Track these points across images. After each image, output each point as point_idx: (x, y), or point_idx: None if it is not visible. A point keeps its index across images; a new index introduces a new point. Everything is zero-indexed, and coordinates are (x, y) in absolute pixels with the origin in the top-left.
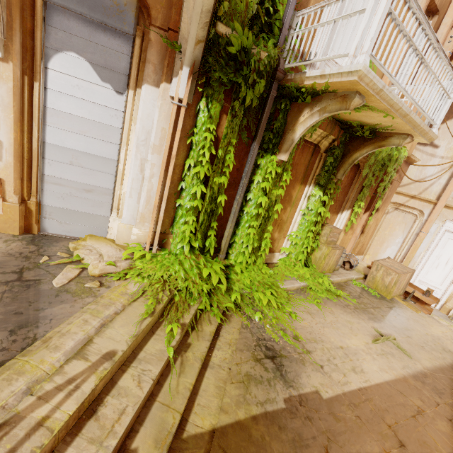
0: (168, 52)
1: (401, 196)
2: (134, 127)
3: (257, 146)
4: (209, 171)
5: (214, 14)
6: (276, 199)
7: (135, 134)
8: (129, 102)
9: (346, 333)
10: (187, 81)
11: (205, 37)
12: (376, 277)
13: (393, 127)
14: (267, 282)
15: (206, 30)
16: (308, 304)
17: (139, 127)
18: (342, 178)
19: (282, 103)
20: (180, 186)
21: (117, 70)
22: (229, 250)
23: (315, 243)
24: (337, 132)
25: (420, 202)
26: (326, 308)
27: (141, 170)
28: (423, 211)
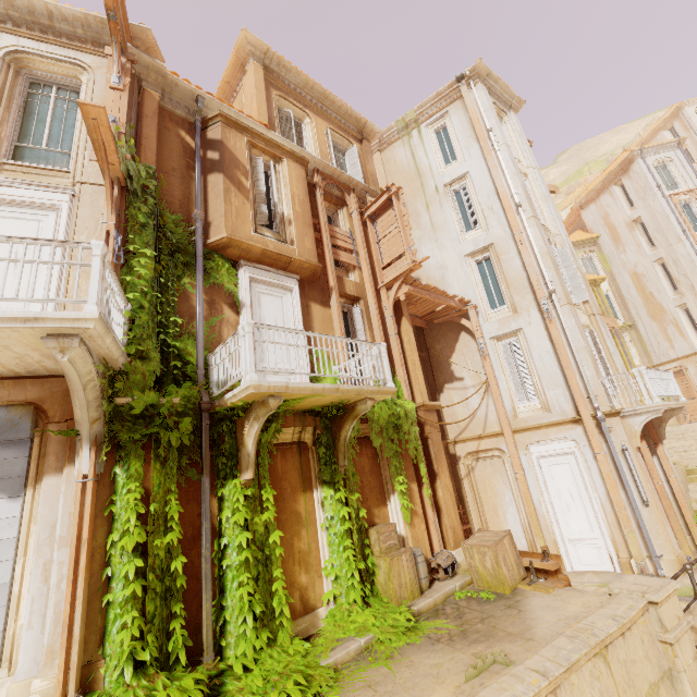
0: (69, 438)
1: (469, 442)
2: (34, 527)
3: (207, 478)
4: (143, 536)
5: (107, 396)
6: (270, 528)
7: (36, 536)
8: (28, 501)
9: (426, 688)
10: (90, 456)
11: (103, 414)
12: (477, 568)
13: (346, 398)
14: (297, 668)
15: (101, 410)
16: (372, 670)
17: (41, 524)
18: (345, 462)
19: (223, 426)
20: (104, 575)
21: (12, 475)
22: (222, 641)
23: (368, 562)
24: (313, 421)
25: (490, 440)
26: (402, 661)
27: (45, 579)
28: (500, 447)
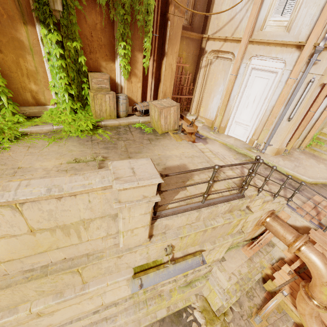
0: None
1: (217, 42)
2: None
3: None
4: None
5: None
6: None
7: None
8: None
9: (48, 158)
10: None
11: None
12: (152, 116)
13: None
14: (3, 127)
15: None
16: (43, 141)
17: None
18: (55, 6)
19: None
20: None
21: None
22: None
23: (83, 92)
24: None
25: (231, 44)
26: (61, 143)
27: None
28: (234, 53)
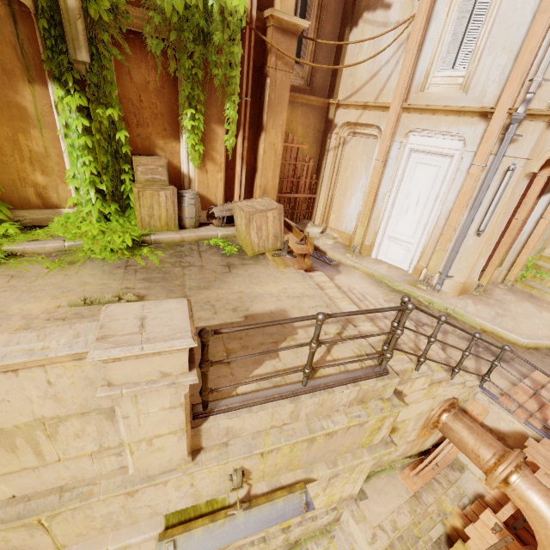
0: None
1: (353, 110)
2: None
3: None
4: None
5: None
6: None
7: None
8: None
9: (39, 297)
10: None
11: None
12: (239, 227)
13: None
14: None
15: None
16: (40, 266)
17: None
18: (77, 55)
19: None
20: None
21: None
22: None
23: (122, 187)
24: None
25: (375, 113)
26: (72, 270)
27: None
28: (380, 126)
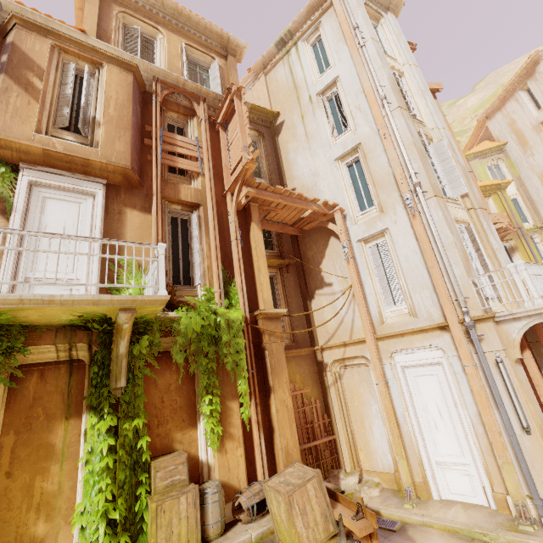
0: None
1: (336, 349)
2: None
3: None
4: None
5: None
6: None
7: None
8: None
9: None
10: None
11: None
12: (276, 516)
13: (91, 311)
14: None
15: None
16: None
17: None
18: (117, 384)
19: None
20: None
21: None
22: None
23: (137, 505)
24: (87, 336)
25: (355, 347)
26: None
27: None
28: (365, 355)
